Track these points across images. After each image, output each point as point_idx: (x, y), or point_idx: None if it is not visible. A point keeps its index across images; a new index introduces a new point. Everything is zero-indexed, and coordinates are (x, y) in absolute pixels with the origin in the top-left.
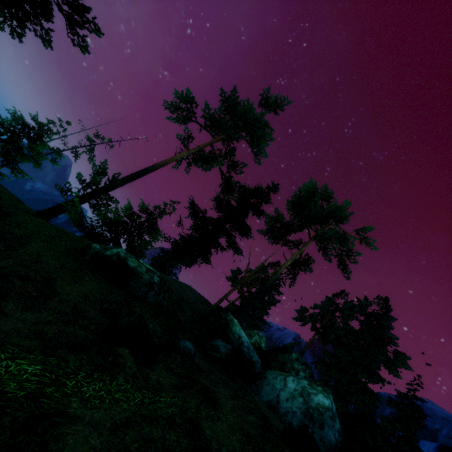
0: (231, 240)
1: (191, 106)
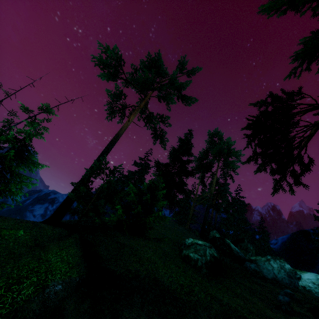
0: (183, 181)
1: (121, 65)
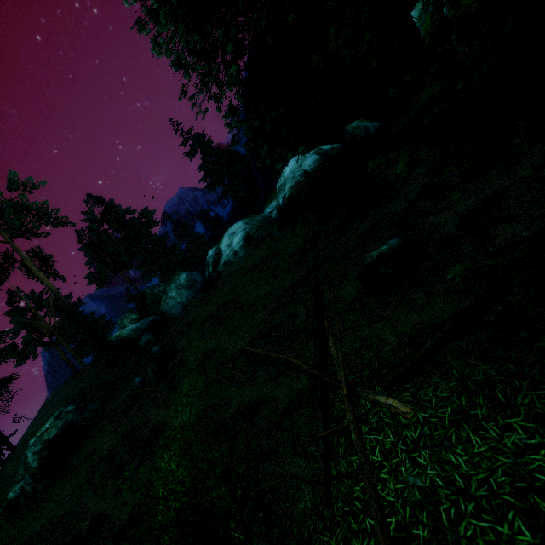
0: None
1: None
